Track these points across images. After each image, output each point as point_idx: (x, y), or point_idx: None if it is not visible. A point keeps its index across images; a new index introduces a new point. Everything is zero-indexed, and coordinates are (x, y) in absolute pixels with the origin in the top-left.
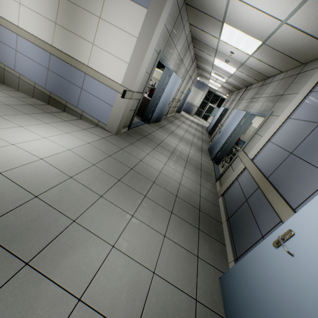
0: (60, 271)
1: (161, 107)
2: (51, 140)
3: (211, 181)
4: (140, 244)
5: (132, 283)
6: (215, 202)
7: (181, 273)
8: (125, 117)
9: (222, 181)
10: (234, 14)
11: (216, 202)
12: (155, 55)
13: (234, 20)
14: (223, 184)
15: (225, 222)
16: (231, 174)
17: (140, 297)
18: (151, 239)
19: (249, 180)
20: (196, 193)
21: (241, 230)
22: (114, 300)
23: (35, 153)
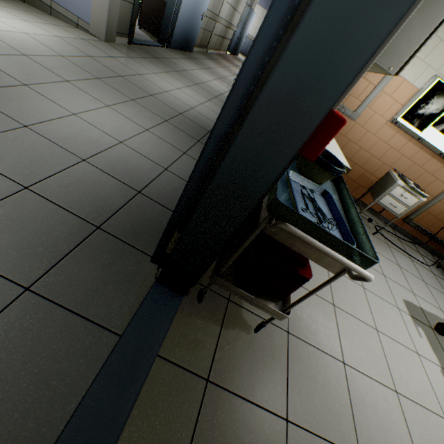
0: (5, 107)
1: (188, 20)
2: None
3: None
4: (111, 124)
5: (91, 139)
6: None
7: (156, 153)
8: (117, 12)
9: None
10: None
11: None
12: None
13: None
14: None
15: None
16: None
17: (98, 147)
18: (128, 126)
19: None
20: (213, 121)
21: None
22: (66, 139)
23: None
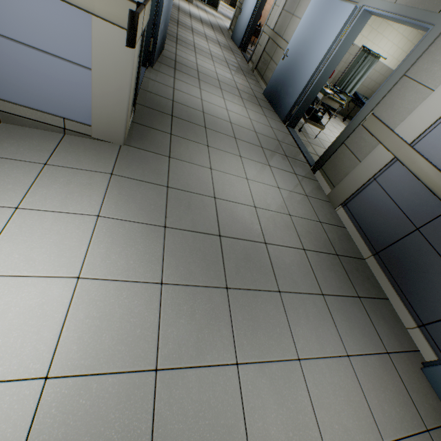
0: None
1: (166, 12)
2: (2, 275)
3: (309, 174)
4: (343, 410)
5: None
6: (337, 221)
7: (396, 404)
8: (132, 90)
9: (331, 174)
10: None
11: (338, 220)
12: None
13: None
14: (340, 184)
15: (372, 258)
16: (352, 165)
17: None
18: (344, 382)
19: (414, 189)
20: (314, 219)
21: (419, 282)
22: None
23: (6, 369)
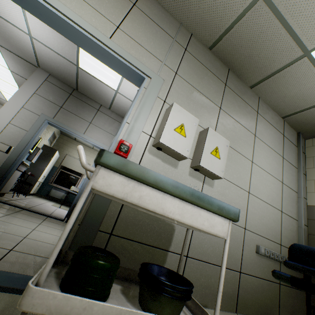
0: None
1: None
2: None
3: None
4: None
5: None
6: None
7: None
8: None
9: None
10: (54, 45)
11: None
12: (34, 115)
13: (62, 49)
14: None
15: None
16: None
17: None
18: None
19: None
20: None
21: None
22: None
23: None
